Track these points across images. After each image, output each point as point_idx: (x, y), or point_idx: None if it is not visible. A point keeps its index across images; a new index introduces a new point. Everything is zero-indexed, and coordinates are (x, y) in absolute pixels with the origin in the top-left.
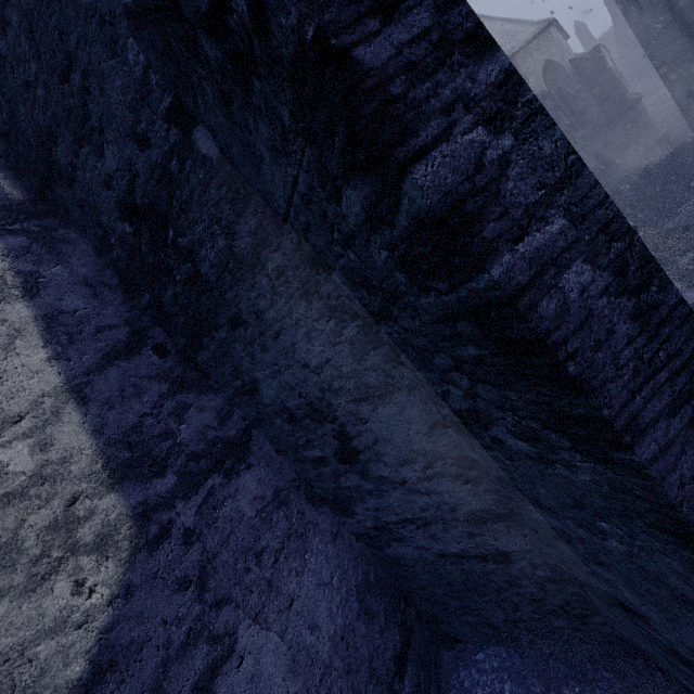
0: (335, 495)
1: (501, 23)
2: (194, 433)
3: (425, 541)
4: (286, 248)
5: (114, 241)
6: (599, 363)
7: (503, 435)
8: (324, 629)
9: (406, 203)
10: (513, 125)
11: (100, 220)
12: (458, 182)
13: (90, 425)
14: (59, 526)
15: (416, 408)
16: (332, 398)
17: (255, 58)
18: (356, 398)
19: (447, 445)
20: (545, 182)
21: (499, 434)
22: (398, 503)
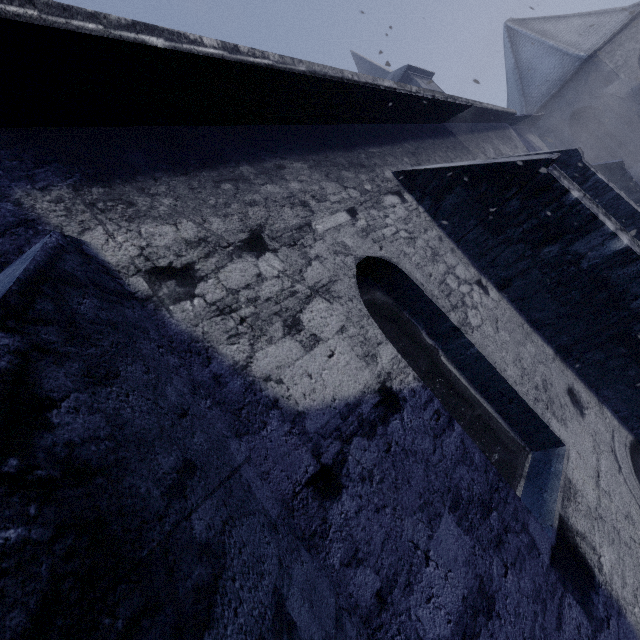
0: None
1: (578, 19)
2: None
3: None
4: None
5: None
6: None
7: None
8: None
9: None
10: None
11: None
12: None
13: None
14: None
15: None
16: None
17: None
18: None
19: None
20: None
21: None
22: None
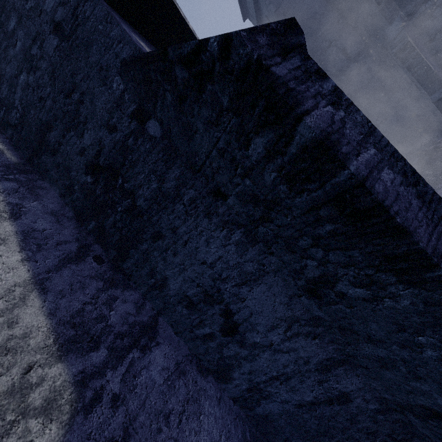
0: (218, 364)
1: None
2: (120, 317)
3: (287, 394)
4: (198, 186)
5: (77, 188)
6: (410, 218)
7: (346, 288)
8: None
9: (297, 138)
10: (342, 107)
11: (69, 175)
12: (325, 127)
13: (47, 309)
14: (14, 391)
15: (279, 285)
16: (221, 285)
17: (213, 73)
18: (238, 283)
19: (300, 310)
20: (362, 132)
21: (342, 288)
22: (266, 364)
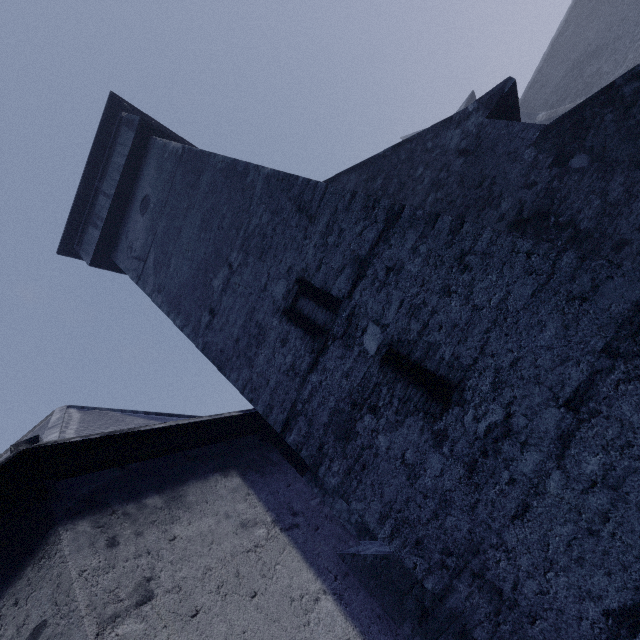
0: None
1: None
2: None
3: None
4: None
5: None
6: None
7: None
8: None
9: None
10: None
11: None
12: None
13: None
14: None
15: None
16: None
17: None
18: None
19: None
20: None
21: None
22: None
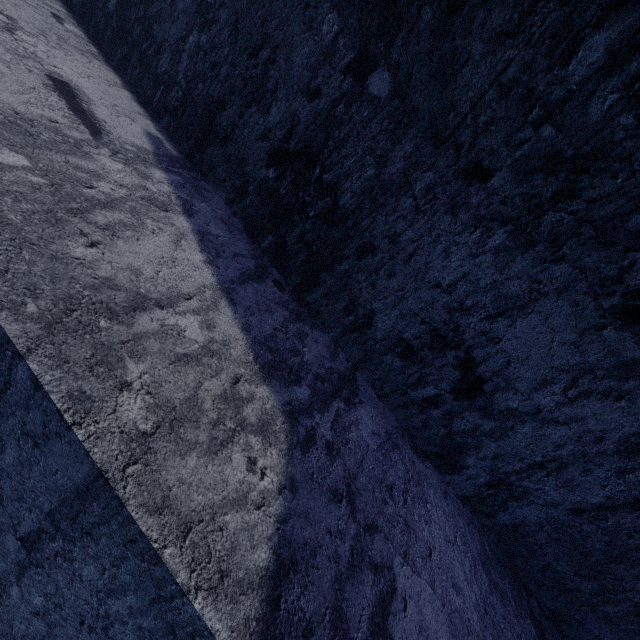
0: (443, 444)
1: None
2: (314, 358)
3: (556, 493)
4: (440, 166)
5: (252, 188)
6: None
7: None
8: (466, 594)
9: None
10: None
11: (243, 171)
12: None
13: (239, 322)
14: (228, 399)
15: (564, 313)
16: (461, 319)
17: None
18: (491, 314)
19: (598, 353)
20: None
21: None
22: (525, 443)
